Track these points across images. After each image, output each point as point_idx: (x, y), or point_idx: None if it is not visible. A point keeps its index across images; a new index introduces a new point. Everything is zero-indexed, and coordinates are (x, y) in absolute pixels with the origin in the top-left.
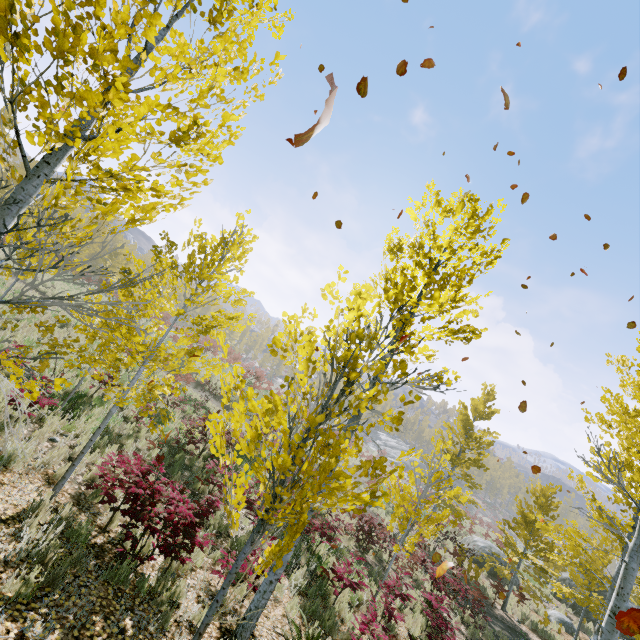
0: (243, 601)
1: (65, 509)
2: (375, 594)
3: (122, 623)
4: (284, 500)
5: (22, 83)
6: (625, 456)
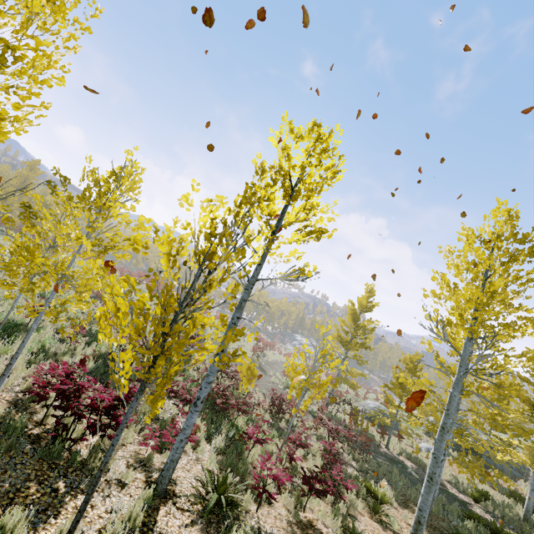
0: None
1: None
2: (281, 446)
3: (55, 485)
4: (161, 365)
5: None
6: (452, 319)
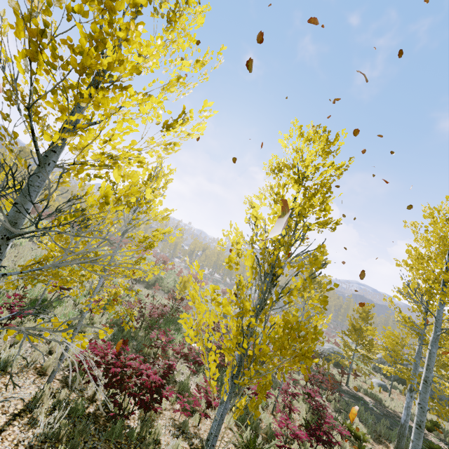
0: (198, 425)
1: (61, 394)
2: (276, 397)
3: None
4: (247, 366)
5: (34, 90)
6: (420, 284)
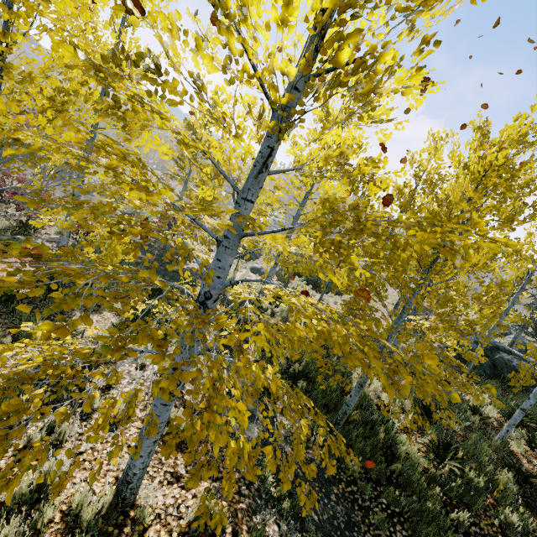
0: None
1: None
2: None
3: None
4: None
5: None
6: None
